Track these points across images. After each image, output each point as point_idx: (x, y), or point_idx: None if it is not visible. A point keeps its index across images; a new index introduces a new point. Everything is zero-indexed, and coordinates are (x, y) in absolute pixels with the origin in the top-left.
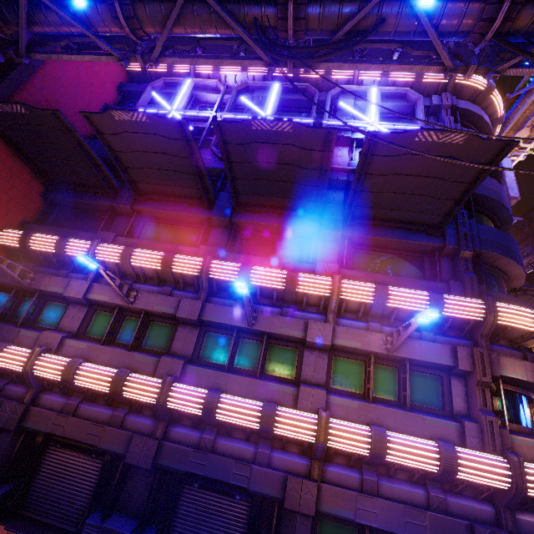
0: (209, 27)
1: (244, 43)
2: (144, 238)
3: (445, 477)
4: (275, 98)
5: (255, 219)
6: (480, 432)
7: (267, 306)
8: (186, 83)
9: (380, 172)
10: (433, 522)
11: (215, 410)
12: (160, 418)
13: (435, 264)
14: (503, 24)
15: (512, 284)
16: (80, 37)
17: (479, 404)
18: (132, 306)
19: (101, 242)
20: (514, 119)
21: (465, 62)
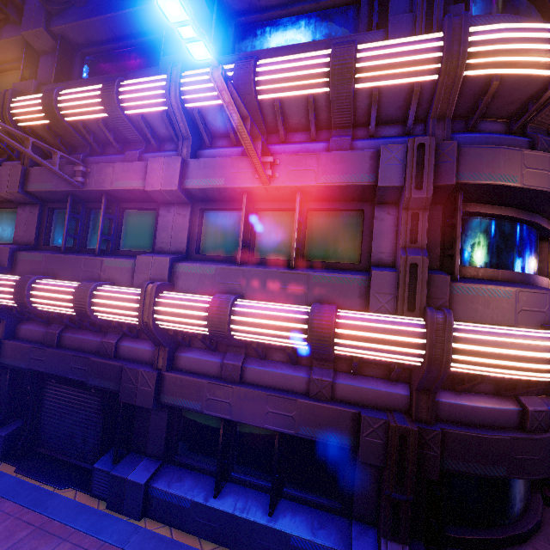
0: None
1: None
2: None
3: (319, 355)
4: None
5: (79, 15)
6: (396, 285)
7: (109, 156)
8: None
9: None
10: (304, 412)
11: (29, 300)
12: None
13: (381, 5)
14: None
15: None
16: None
17: (403, 240)
18: None
19: None
20: None
21: None
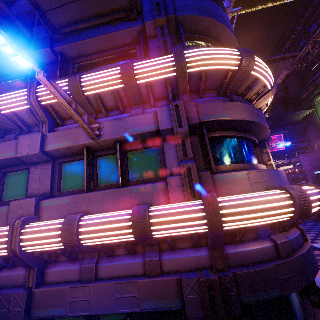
0: None
1: None
2: None
3: (144, 242)
4: None
5: None
6: (182, 183)
7: None
8: None
9: None
10: (143, 290)
11: None
12: None
13: (146, 49)
14: None
15: None
16: None
17: (180, 156)
18: None
19: None
20: None
21: None
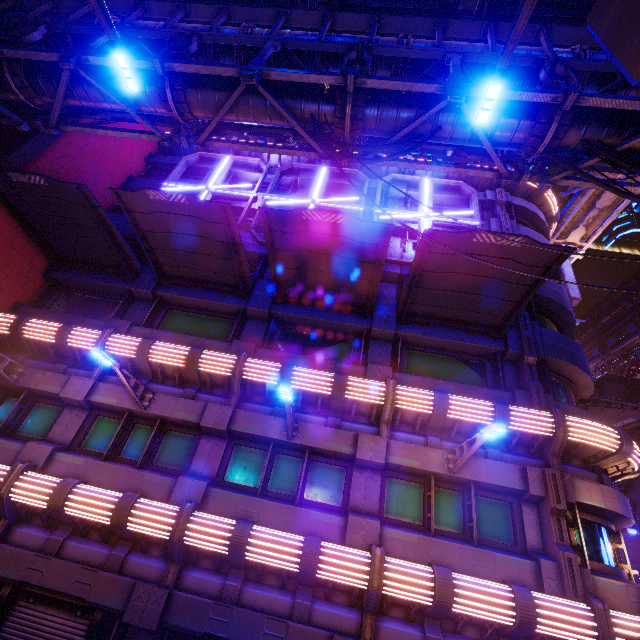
0: (263, 117)
1: (297, 134)
2: (165, 328)
3: (522, 632)
4: (323, 182)
5: (298, 311)
6: (558, 572)
7: (310, 415)
8: (225, 159)
9: (437, 269)
10: None
11: (245, 548)
12: (173, 559)
13: (498, 370)
14: (552, 141)
15: (581, 394)
16: (119, 113)
17: (555, 537)
18: (145, 412)
19: (114, 332)
20: (569, 218)
21: (519, 171)
